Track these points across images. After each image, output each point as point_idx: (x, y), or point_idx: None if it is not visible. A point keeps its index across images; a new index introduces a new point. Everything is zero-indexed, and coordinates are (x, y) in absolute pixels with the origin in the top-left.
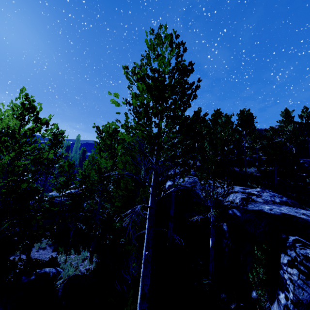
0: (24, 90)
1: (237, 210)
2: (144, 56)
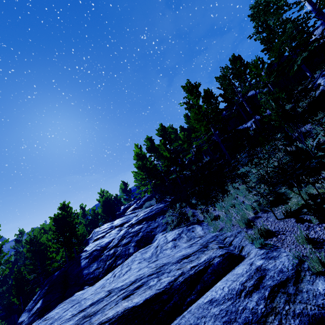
0: None
1: None
2: None
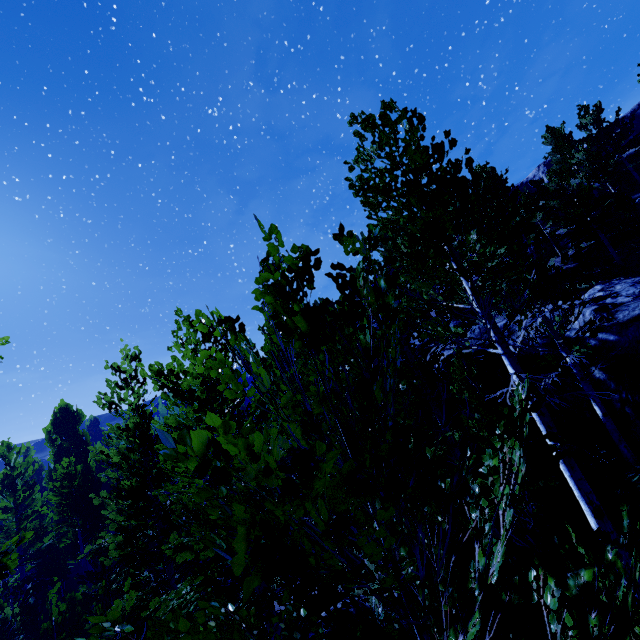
0: (181, 313)
1: (604, 333)
2: (355, 163)
